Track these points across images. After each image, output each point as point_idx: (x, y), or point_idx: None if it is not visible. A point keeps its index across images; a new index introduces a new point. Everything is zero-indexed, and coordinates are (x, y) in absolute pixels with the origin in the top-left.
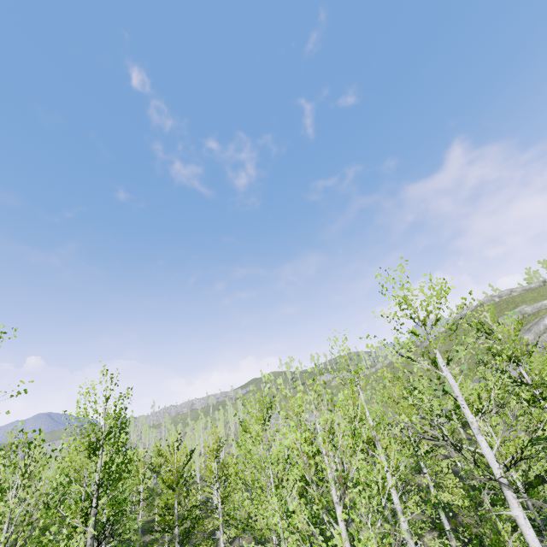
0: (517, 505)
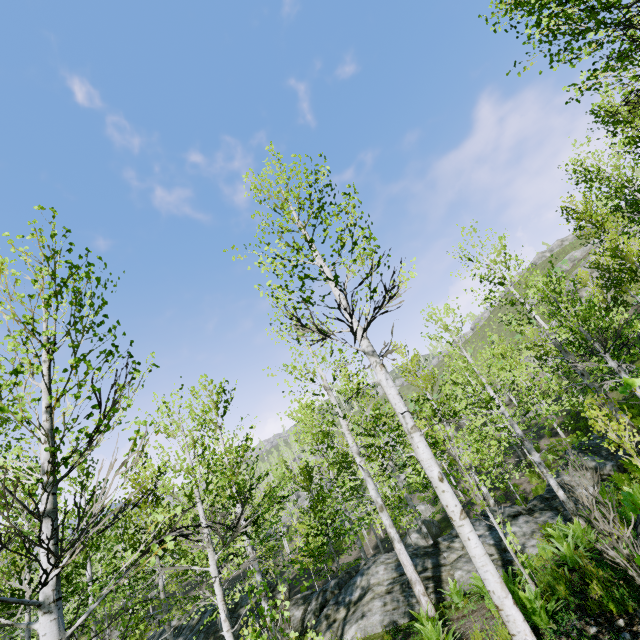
0: (380, 369)
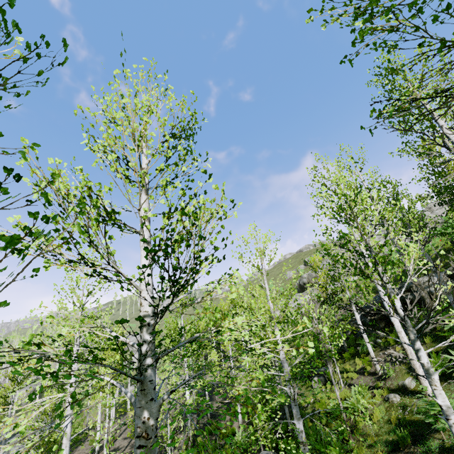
0: None
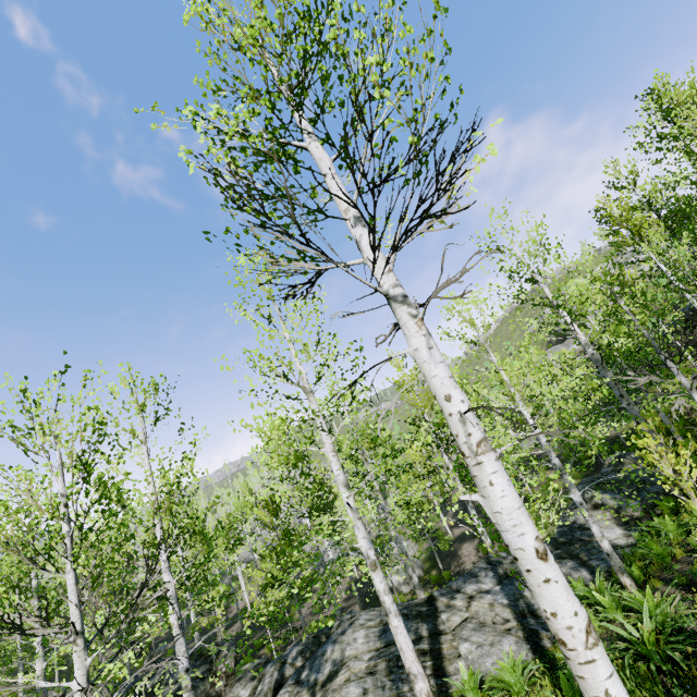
0: (417, 328)
